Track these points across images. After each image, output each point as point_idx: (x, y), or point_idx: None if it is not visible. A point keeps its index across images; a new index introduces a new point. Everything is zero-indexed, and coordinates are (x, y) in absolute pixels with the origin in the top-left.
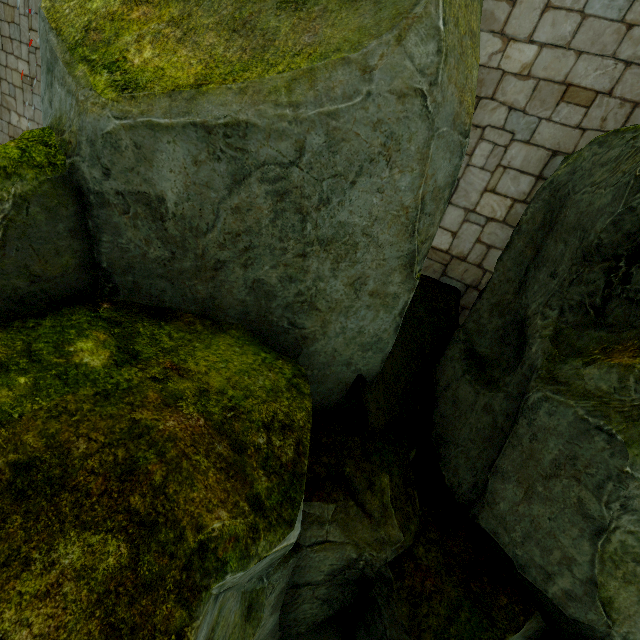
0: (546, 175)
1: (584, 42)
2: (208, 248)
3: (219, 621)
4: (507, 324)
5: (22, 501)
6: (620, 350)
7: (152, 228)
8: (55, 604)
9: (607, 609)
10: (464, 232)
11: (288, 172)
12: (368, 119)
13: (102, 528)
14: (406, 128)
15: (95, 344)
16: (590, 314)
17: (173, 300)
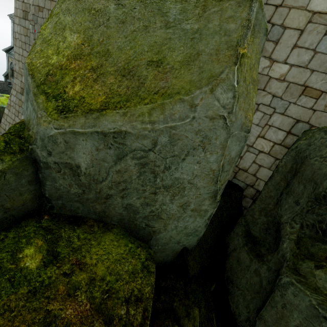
0: (293, 132)
1: (315, 65)
2: (102, 189)
3: None
4: (269, 222)
5: None
6: None
7: (73, 179)
8: None
9: None
10: (246, 157)
11: (147, 154)
12: (193, 129)
13: None
14: (214, 133)
15: (35, 249)
16: (319, 233)
17: (83, 212)
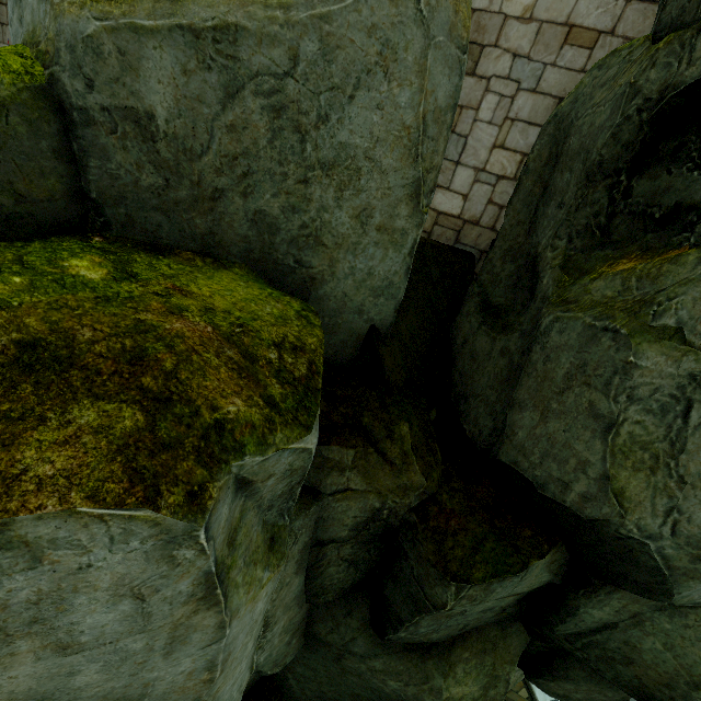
0: None
1: None
2: (204, 174)
3: (241, 526)
4: (520, 268)
5: (31, 374)
6: (625, 263)
7: (143, 150)
8: (75, 449)
9: (619, 499)
10: (475, 194)
11: (283, 84)
12: (362, 24)
13: (116, 400)
14: (402, 35)
15: (91, 264)
16: (596, 235)
17: (170, 237)
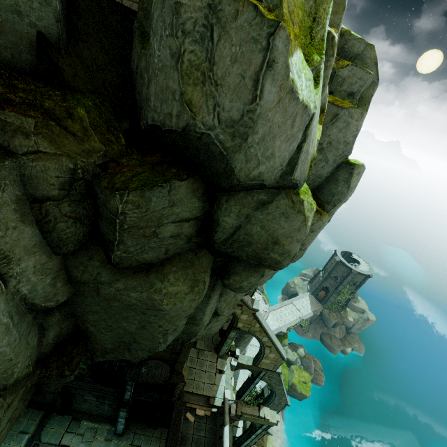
0: None
1: None
2: None
3: None
4: None
5: None
6: None
7: None
8: None
9: (190, 107)
10: None
11: None
12: None
13: None
14: None
15: None
16: None
17: None
